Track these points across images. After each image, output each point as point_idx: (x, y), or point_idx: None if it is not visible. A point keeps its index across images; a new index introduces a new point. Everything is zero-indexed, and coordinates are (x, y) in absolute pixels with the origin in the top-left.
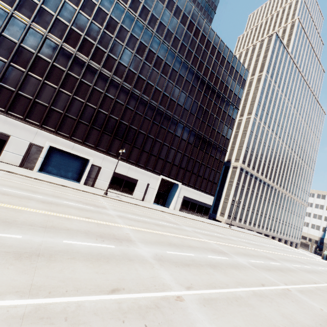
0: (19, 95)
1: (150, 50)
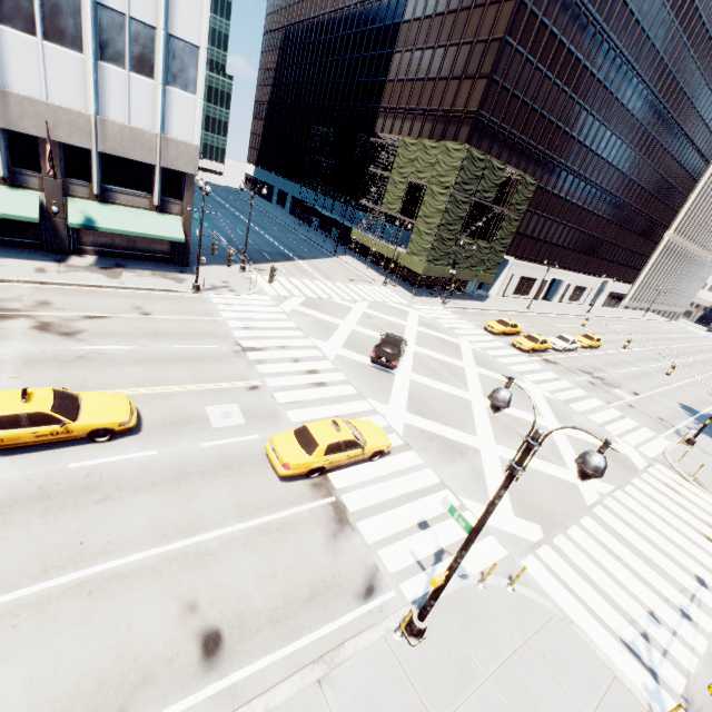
0: (549, 244)
1: (652, 138)
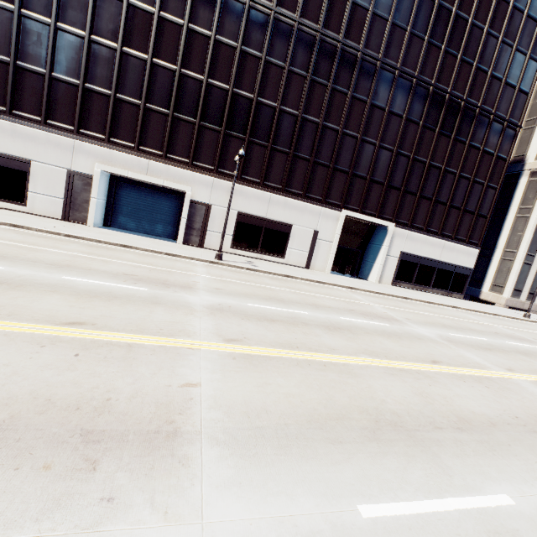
0: (20, 70)
1: None
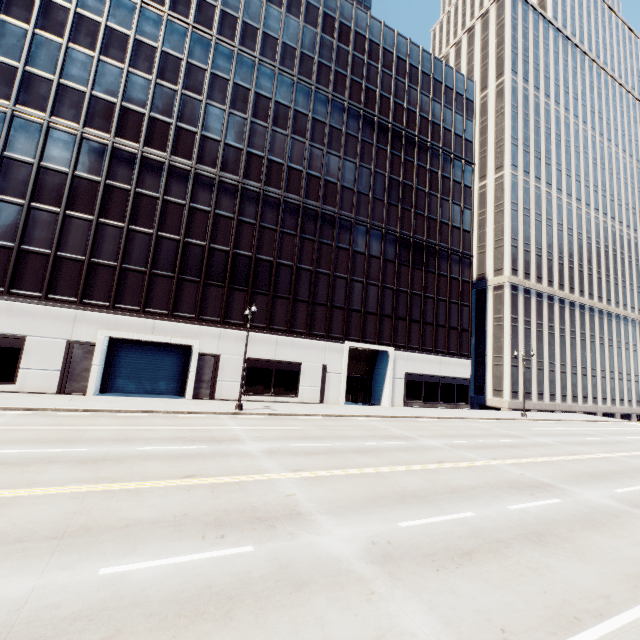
0: (24, 253)
1: (258, 95)
